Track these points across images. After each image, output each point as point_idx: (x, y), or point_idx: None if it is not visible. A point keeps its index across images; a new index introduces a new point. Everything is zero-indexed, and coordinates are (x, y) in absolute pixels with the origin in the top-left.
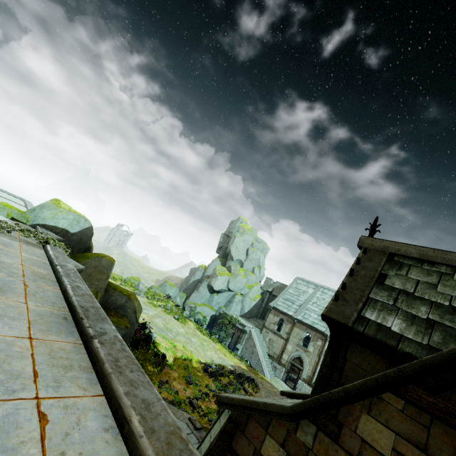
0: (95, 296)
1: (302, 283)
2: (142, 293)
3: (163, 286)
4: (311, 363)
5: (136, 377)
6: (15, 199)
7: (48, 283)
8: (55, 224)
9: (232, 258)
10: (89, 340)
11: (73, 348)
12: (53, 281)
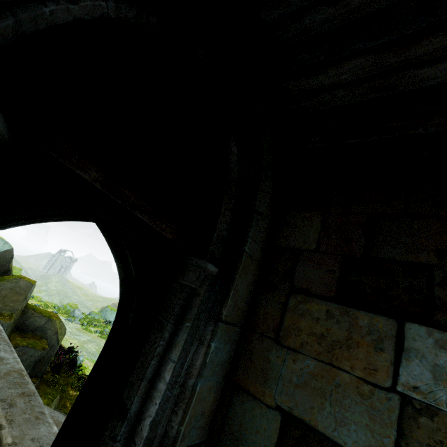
0: (8, 318)
1: None
2: (76, 320)
3: (103, 311)
4: None
5: (1, 347)
6: None
7: None
8: None
9: None
10: None
11: None
12: None
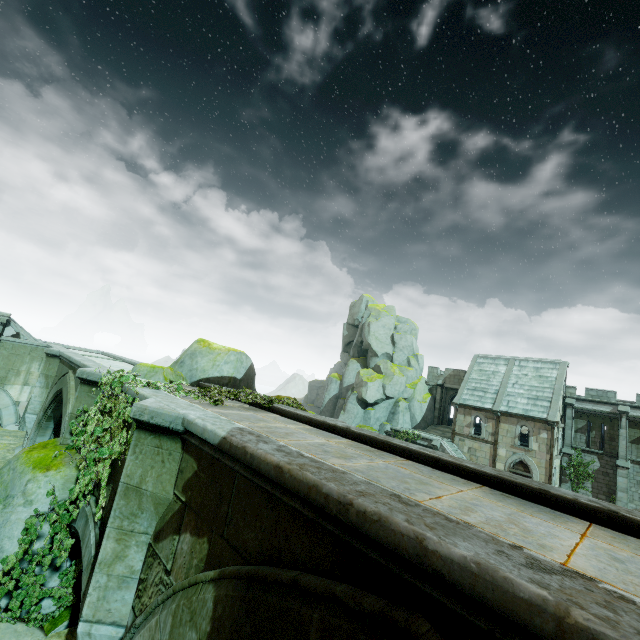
0: None
1: (486, 362)
2: None
3: None
4: (541, 465)
5: None
6: (97, 355)
7: (385, 455)
8: (220, 374)
9: (375, 353)
10: (618, 516)
11: (608, 532)
12: (379, 451)
